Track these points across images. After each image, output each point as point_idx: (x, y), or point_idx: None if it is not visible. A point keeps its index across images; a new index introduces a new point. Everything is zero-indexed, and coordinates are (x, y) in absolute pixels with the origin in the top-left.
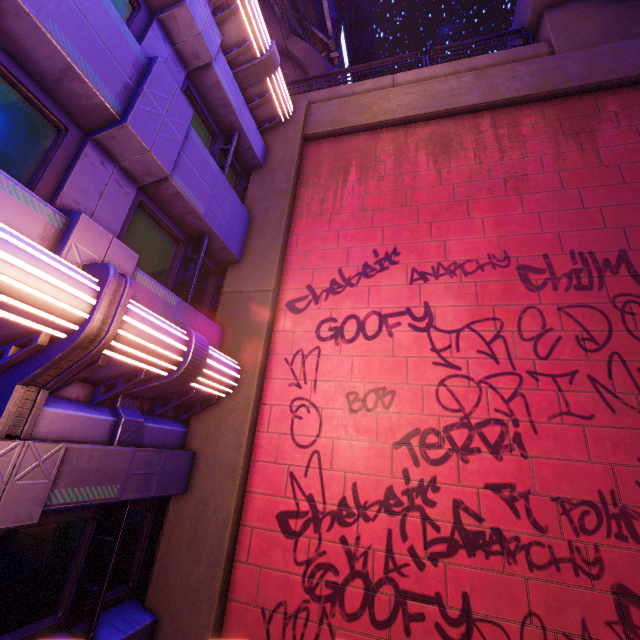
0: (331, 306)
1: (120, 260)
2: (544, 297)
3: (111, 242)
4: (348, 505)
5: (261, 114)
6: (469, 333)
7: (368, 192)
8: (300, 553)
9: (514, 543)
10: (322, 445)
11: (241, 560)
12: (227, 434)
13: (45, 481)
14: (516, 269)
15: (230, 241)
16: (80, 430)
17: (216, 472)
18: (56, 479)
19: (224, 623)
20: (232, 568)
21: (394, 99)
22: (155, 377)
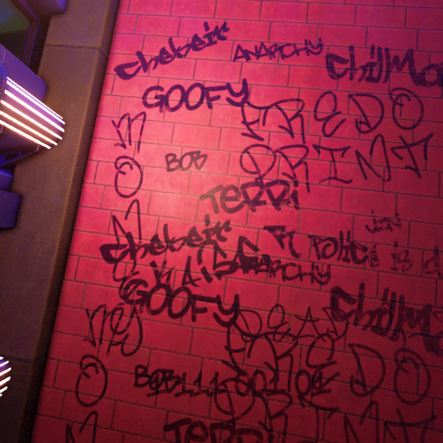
0: (159, 75)
1: None
2: (341, 85)
3: None
4: (159, 240)
5: None
6: (275, 110)
7: None
8: (118, 273)
9: (276, 264)
10: (141, 195)
11: (70, 279)
12: (52, 181)
13: None
14: (325, 57)
15: None
16: None
17: (42, 212)
18: None
19: (56, 320)
20: (62, 284)
21: None
22: None
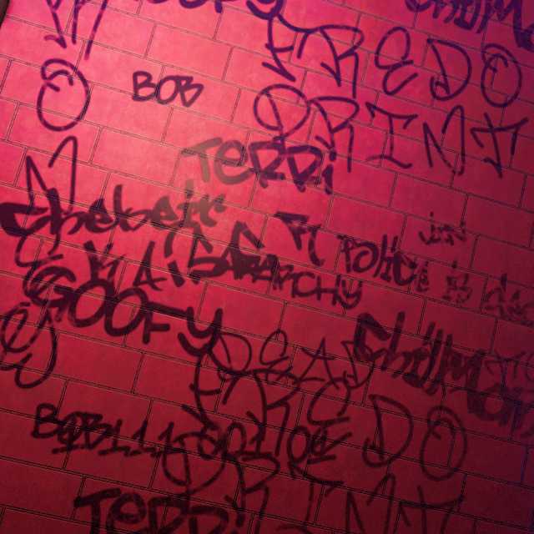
0: None
1: None
2: (420, 21)
3: None
4: (105, 209)
5: None
6: (320, 38)
7: None
8: (26, 253)
9: (286, 271)
10: (83, 132)
11: None
12: None
13: None
14: None
15: None
16: None
17: None
18: None
19: None
20: None
21: None
22: None
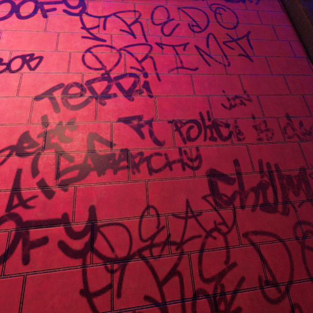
0: None
1: None
2: (169, 1)
3: None
4: None
5: None
6: (115, 18)
7: None
8: None
9: (138, 157)
10: None
11: None
12: None
13: None
14: None
15: None
16: None
17: None
18: None
19: None
20: None
21: None
22: None
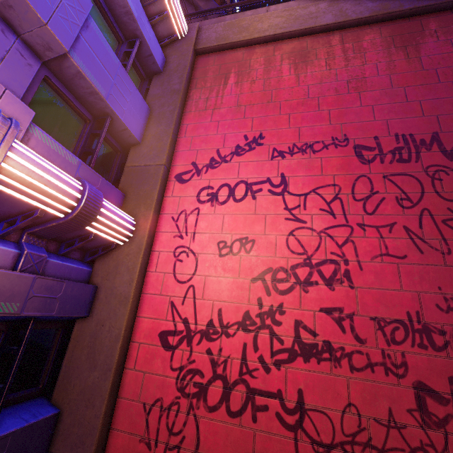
0: (209, 177)
1: (14, 111)
2: (373, 168)
3: (3, 93)
4: (214, 325)
5: (161, 31)
6: (314, 196)
7: (243, 92)
8: (175, 362)
9: (340, 352)
10: (197, 281)
11: (130, 367)
12: (122, 272)
13: None
14: (353, 148)
15: (131, 125)
16: None
17: (112, 301)
18: None
19: (114, 415)
20: (122, 374)
21: (266, 21)
22: (53, 218)
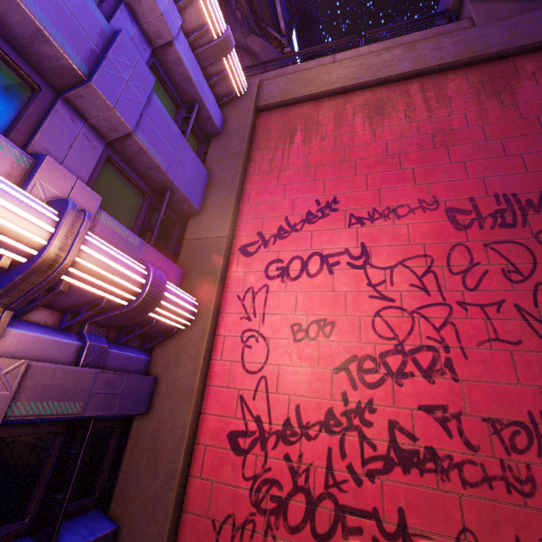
0: (278, 249)
1: (84, 200)
2: (471, 235)
3: (75, 183)
4: (292, 425)
5: (220, 90)
6: (402, 269)
7: (311, 151)
8: (248, 469)
9: (447, 461)
10: (269, 371)
11: (195, 475)
12: (185, 361)
13: (6, 393)
14: (444, 211)
15: (190, 194)
16: (46, 351)
17: (174, 395)
18: (19, 392)
19: (178, 533)
20: (187, 482)
21: (334, 73)
22: (117, 306)
